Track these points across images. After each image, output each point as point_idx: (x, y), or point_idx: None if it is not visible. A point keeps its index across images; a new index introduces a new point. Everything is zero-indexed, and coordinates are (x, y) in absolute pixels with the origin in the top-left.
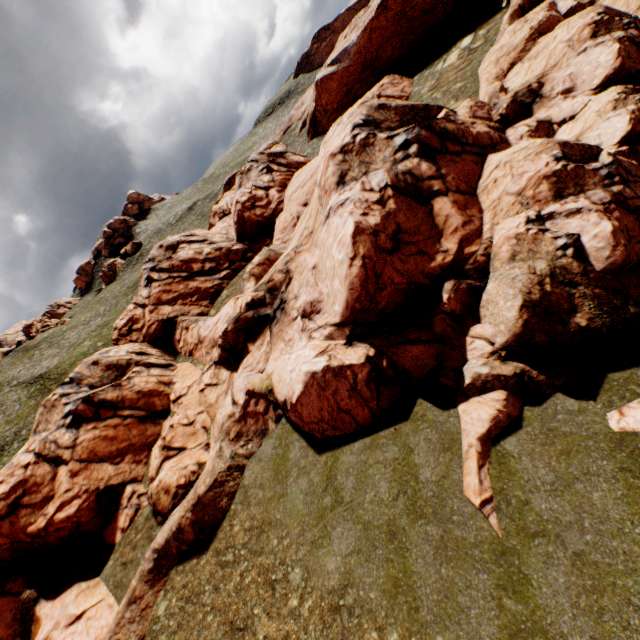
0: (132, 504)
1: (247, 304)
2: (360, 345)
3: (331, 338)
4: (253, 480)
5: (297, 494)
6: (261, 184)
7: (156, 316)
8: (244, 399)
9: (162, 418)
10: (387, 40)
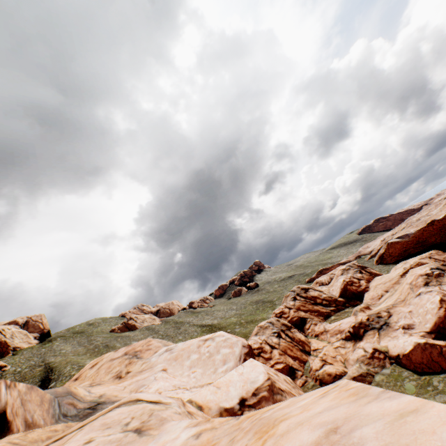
0: (302, 378)
1: (364, 319)
2: (441, 340)
3: (423, 336)
4: (381, 379)
5: (410, 385)
6: (355, 276)
7: (297, 314)
8: (371, 350)
9: (307, 354)
10: (432, 235)
